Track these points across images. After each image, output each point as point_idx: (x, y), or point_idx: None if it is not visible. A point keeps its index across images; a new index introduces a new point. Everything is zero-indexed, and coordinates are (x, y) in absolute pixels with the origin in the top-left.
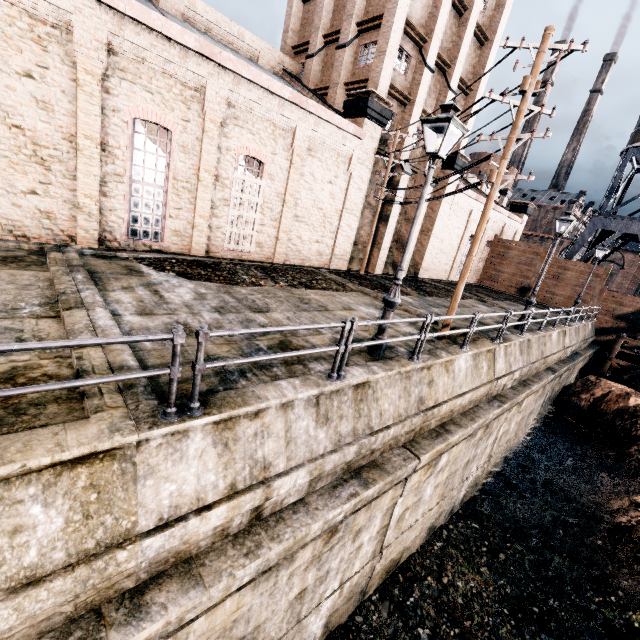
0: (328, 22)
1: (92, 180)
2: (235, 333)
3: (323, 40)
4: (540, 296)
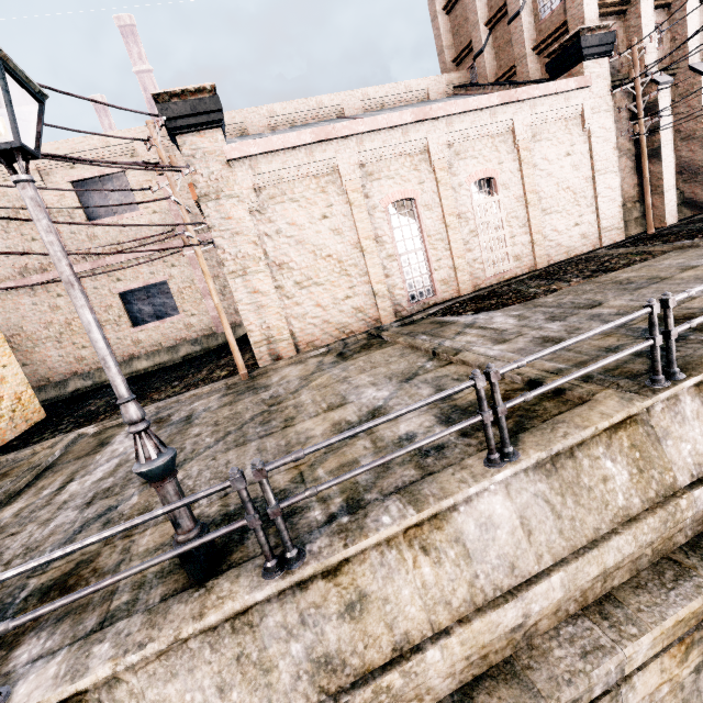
0: (484, 9)
1: (377, 269)
2: (692, 293)
3: (486, 29)
4: None
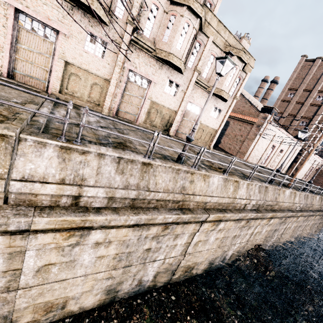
0: (290, 110)
1: (264, 154)
2: None
3: (287, 114)
4: None
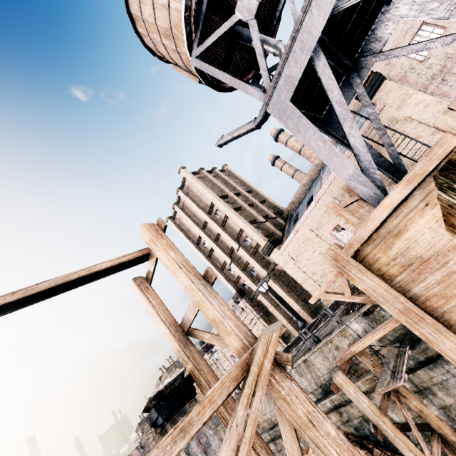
0: None
1: None
2: None
3: None
4: None
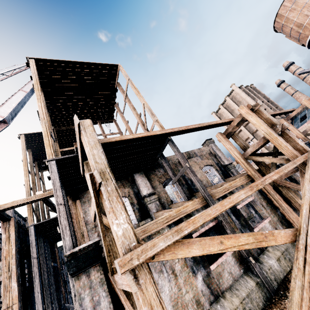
0: None
1: None
2: None
3: None
4: None
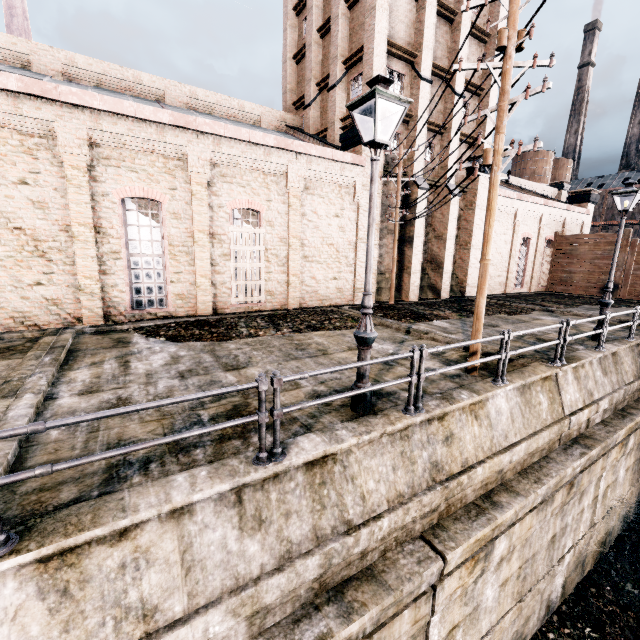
0: (319, 71)
1: (90, 262)
2: (38, 428)
3: (317, 88)
4: (633, 292)
